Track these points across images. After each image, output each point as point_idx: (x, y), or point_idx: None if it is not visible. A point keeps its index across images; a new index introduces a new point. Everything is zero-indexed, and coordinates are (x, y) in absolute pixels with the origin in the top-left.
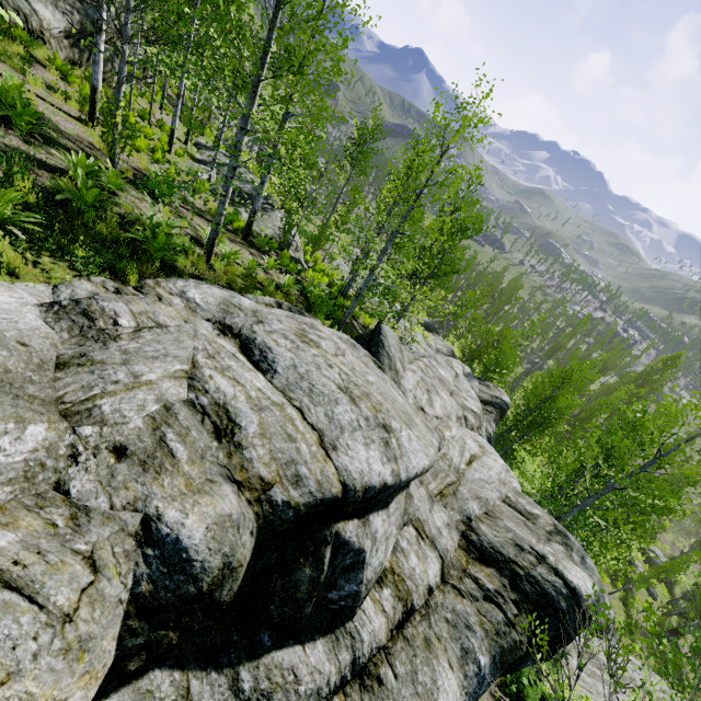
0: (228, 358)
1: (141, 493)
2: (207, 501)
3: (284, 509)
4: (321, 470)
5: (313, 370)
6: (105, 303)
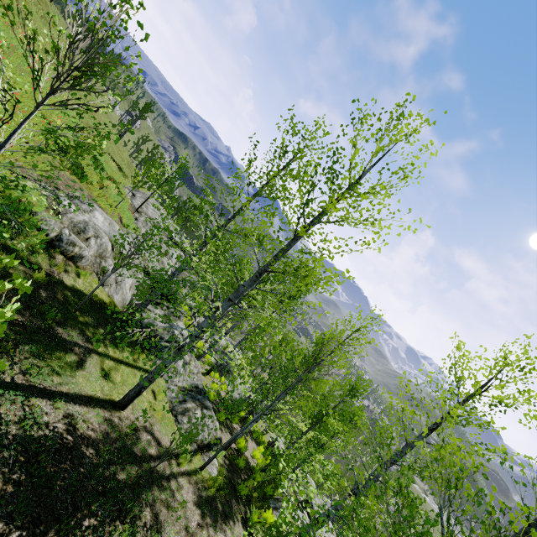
0: None
1: None
2: None
3: None
4: None
5: None
6: None
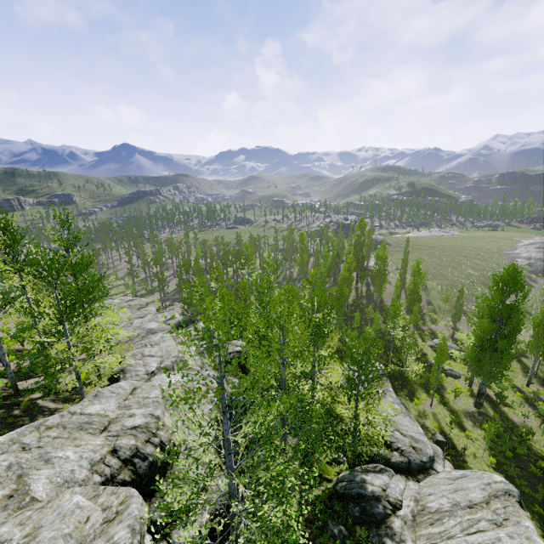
0: None
1: None
2: None
3: None
4: None
5: None
6: None
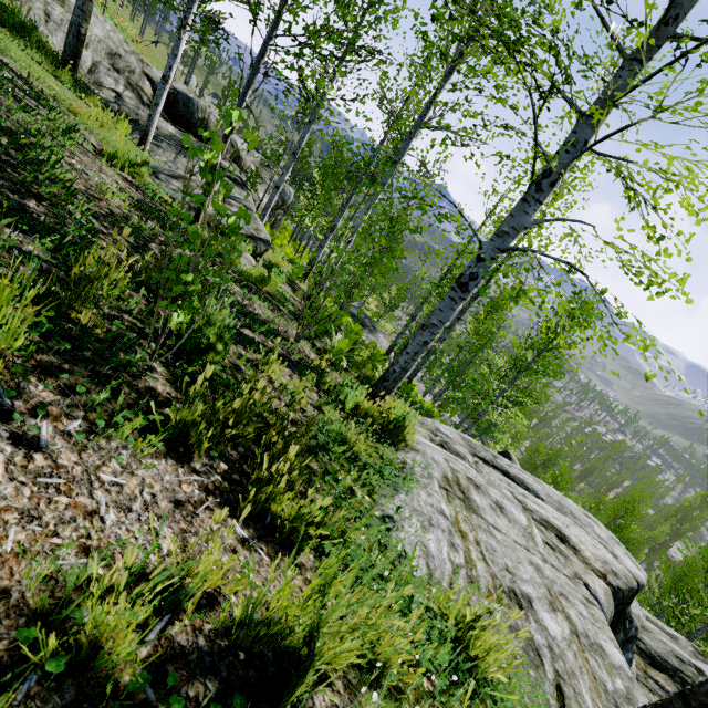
0: (517, 487)
1: (574, 570)
2: (595, 579)
3: (618, 591)
4: (621, 569)
5: (560, 499)
6: (454, 446)
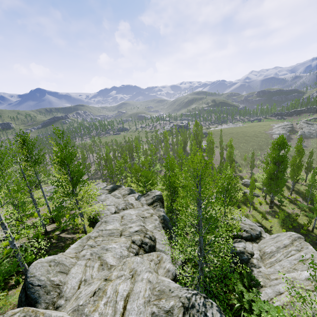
0: None
1: None
2: None
3: None
4: None
5: None
6: None
